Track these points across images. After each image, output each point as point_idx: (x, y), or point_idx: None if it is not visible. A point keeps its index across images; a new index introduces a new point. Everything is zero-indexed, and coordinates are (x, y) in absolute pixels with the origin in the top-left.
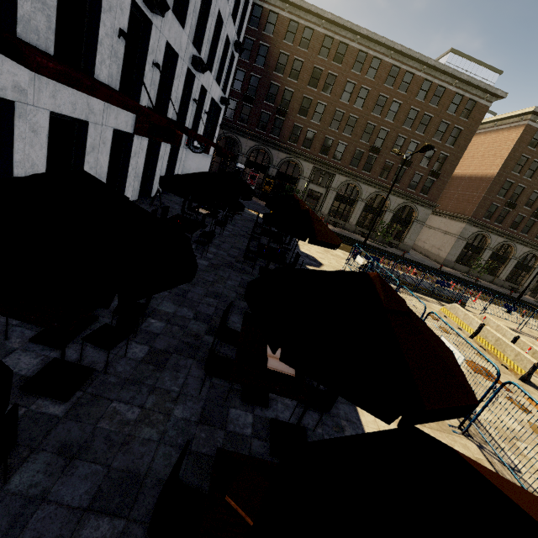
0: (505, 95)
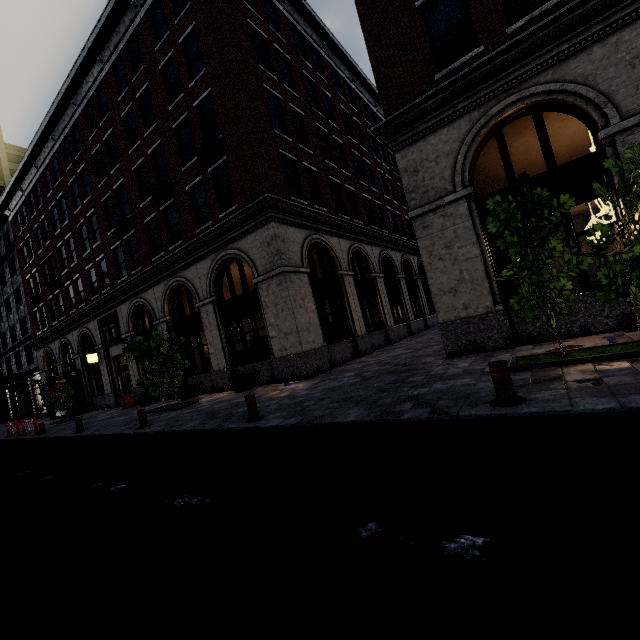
0: None
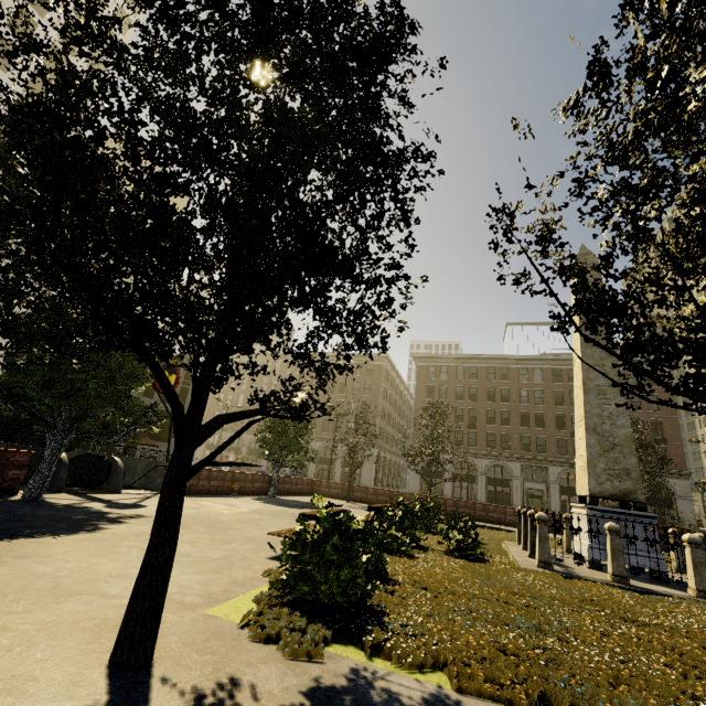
0: (387, 354)
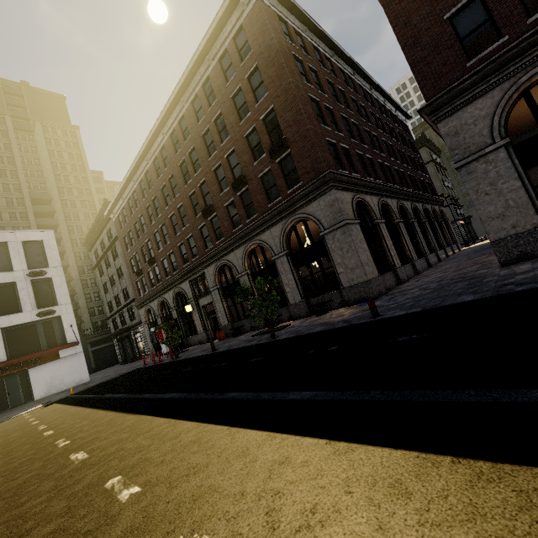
0: None
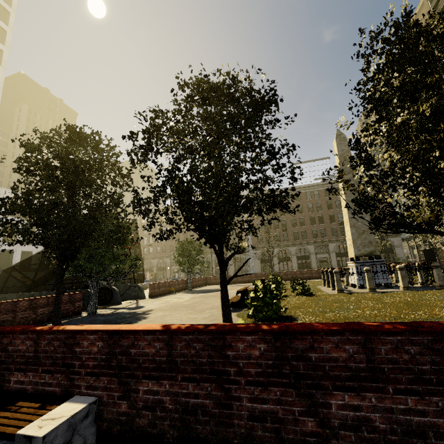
0: None
